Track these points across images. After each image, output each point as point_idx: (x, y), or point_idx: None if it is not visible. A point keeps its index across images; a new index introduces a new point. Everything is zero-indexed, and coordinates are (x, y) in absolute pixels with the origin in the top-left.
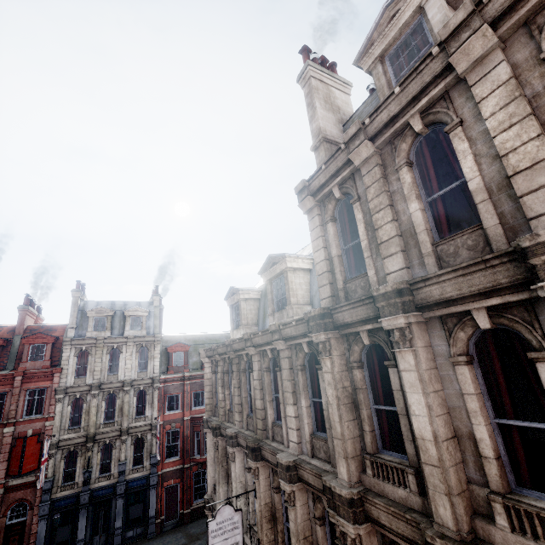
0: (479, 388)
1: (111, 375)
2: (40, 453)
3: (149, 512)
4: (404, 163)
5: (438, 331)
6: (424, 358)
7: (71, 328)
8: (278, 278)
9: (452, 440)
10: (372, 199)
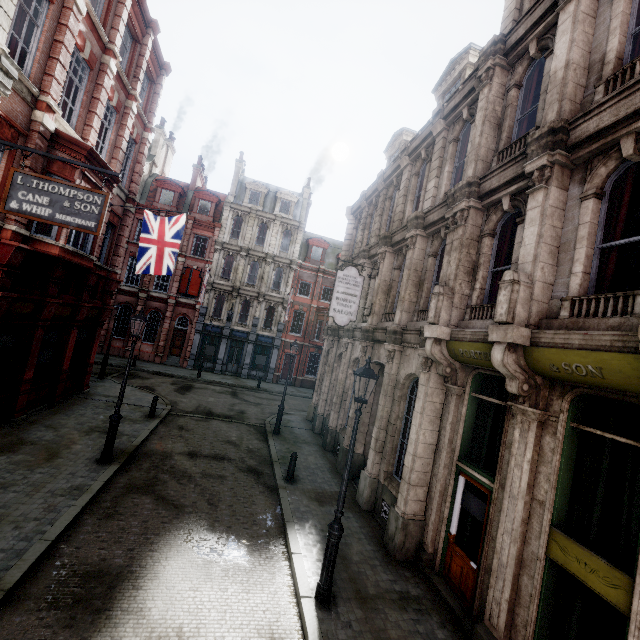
0: (630, 12)
1: (257, 246)
2: (200, 286)
3: (270, 364)
4: None
5: None
6: (585, 4)
7: (231, 195)
8: (454, 86)
9: (582, 69)
10: None
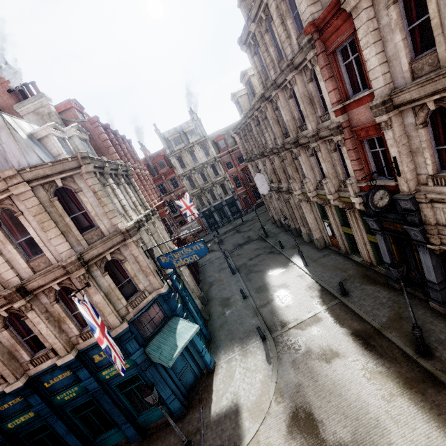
0: (294, 104)
1: (195, 163)
2: None
3: (239, 208)
4: (265, 33)
5: (285, 92)
6: (282, 101)
7: (166, 149)
8: (248, 82)
9: (292, 119)
10: (261, 47)
